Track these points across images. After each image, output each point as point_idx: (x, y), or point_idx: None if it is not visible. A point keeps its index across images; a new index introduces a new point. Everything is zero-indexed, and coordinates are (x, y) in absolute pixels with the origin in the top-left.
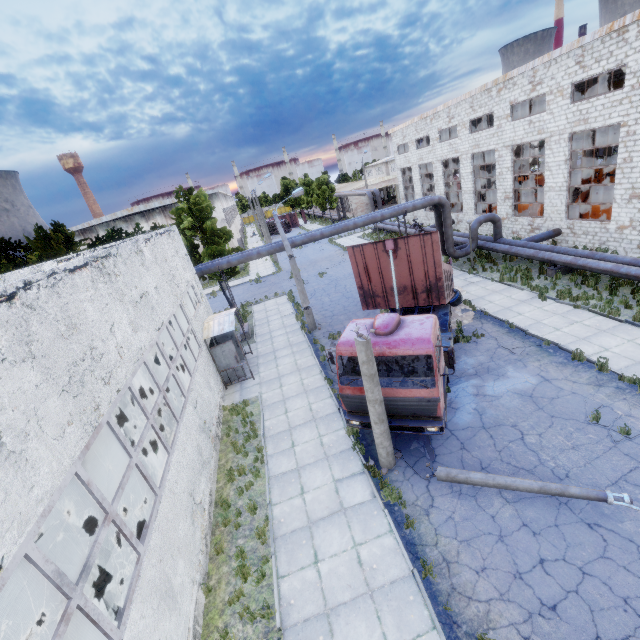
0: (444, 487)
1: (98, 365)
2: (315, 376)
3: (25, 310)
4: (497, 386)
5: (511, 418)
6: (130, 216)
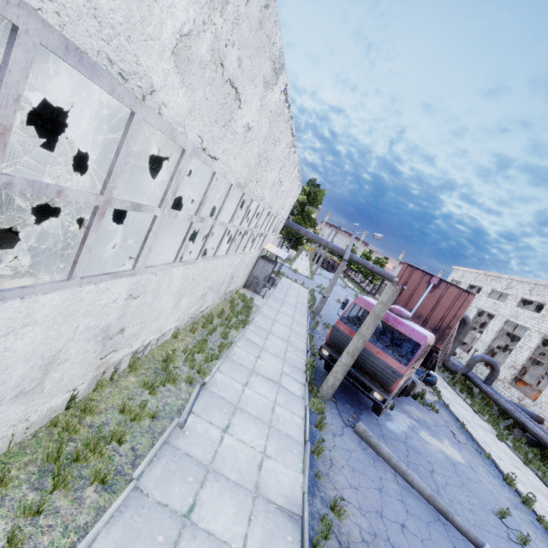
0: (355, 437)
1: (263, 170)
2: (302, 329)
3: (282, 111)
4: (430, 438)
5: (430, 458)
6: None
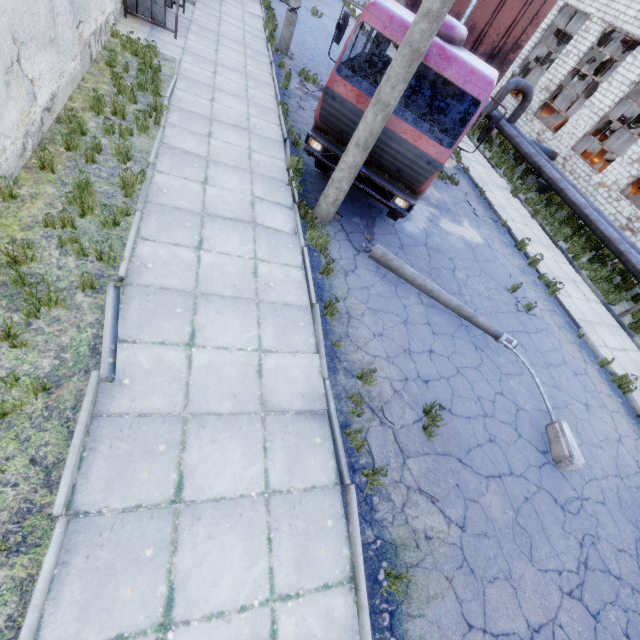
0: (371, 265)
1: None
2: (267, 95)
3: None
4: (451, 226)
5: (452, 253)
6: None
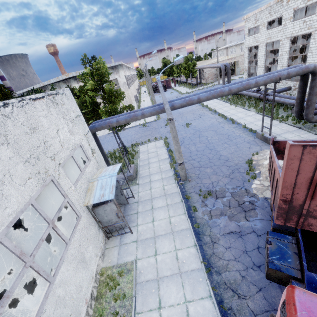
0: None
1: None
2: (189, 249)
3: None
4: None
5: None
6: (67, 79)
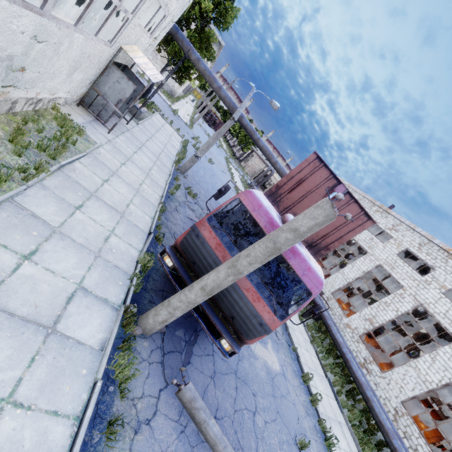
0: (175, 407)
1: None
2: (155, 193)
3: None
4: (259, 347)
5: (256, 385)
6: None
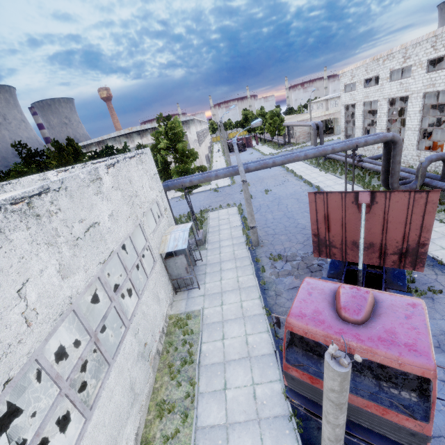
0: None
1: None
2: (254, 300)
3: None
4: None
5: None
6: (130, 134)
